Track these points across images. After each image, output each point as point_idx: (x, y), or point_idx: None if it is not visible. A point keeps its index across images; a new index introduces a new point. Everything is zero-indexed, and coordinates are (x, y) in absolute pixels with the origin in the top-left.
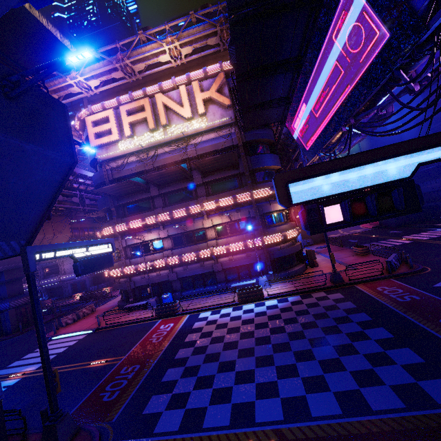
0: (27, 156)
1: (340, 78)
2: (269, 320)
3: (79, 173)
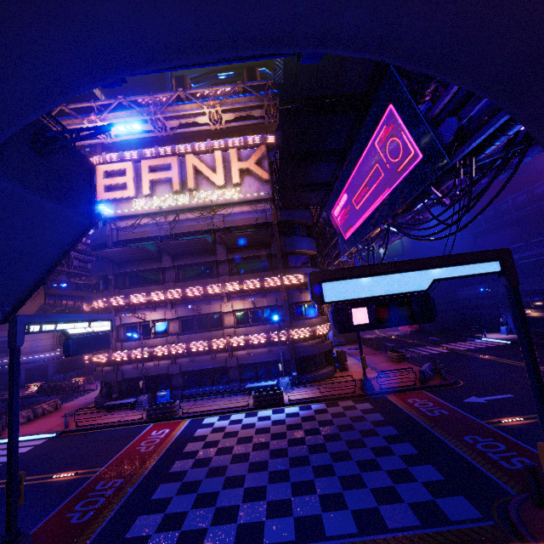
0: (44, 213)
1: (380, 180)
2: (288, 430)
3: None
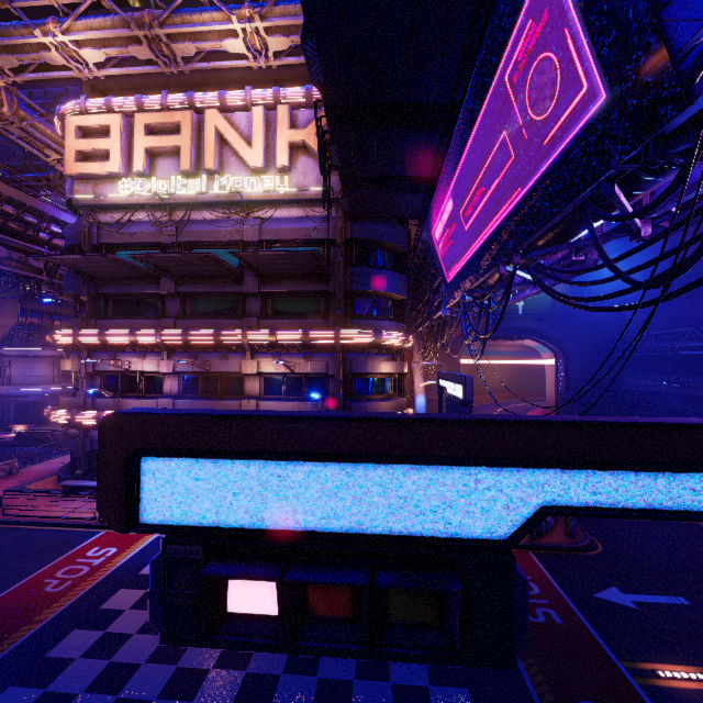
0: None
1: (507, 169)
2: None
3: (53, 216)
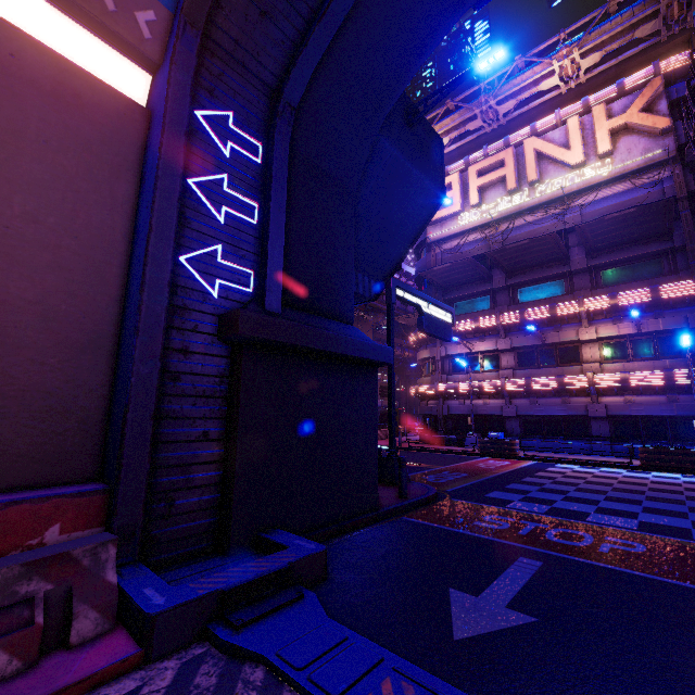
0: (411, 183)
1: None
2: None
3: None
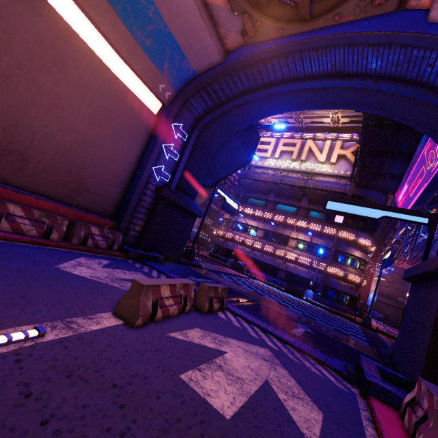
0: (239, 152)
1: (423, 177)
2: (296, 300)
3: None
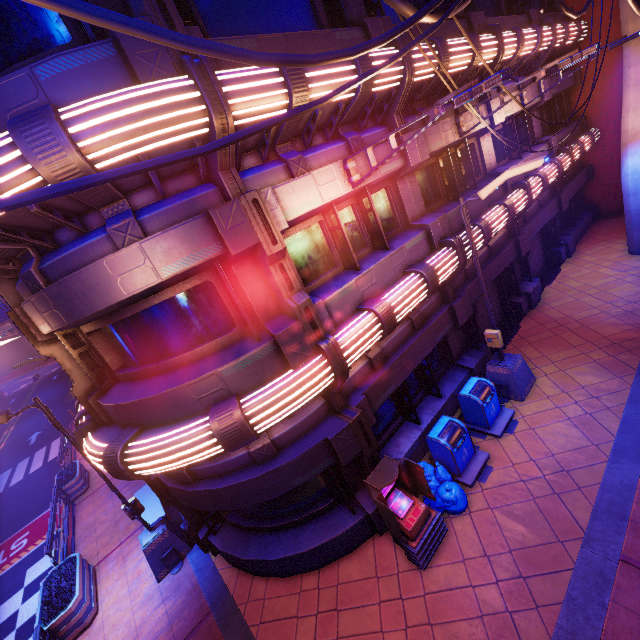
0: None
1: None
2: None
3: None
